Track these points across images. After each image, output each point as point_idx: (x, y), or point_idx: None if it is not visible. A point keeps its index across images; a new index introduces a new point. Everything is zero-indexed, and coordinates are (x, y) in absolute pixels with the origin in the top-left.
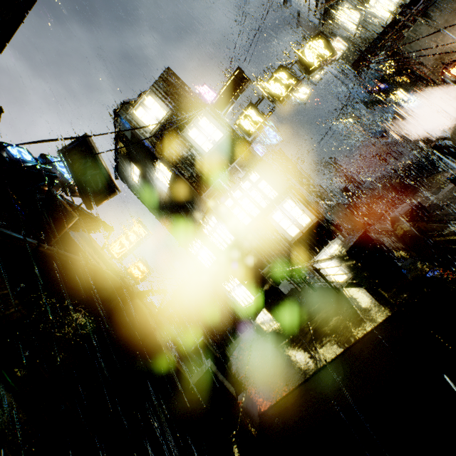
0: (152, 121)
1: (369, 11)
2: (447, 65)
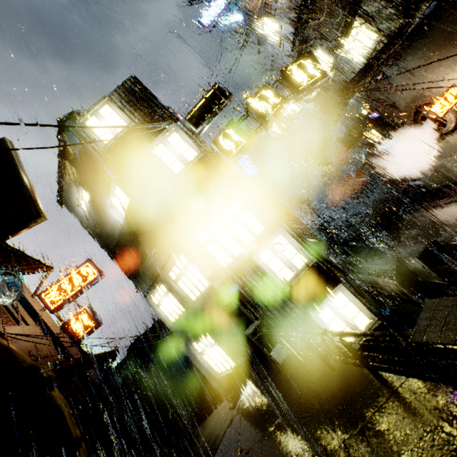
0: (108, 133)
1: (343, 54)
2: (417, 108)
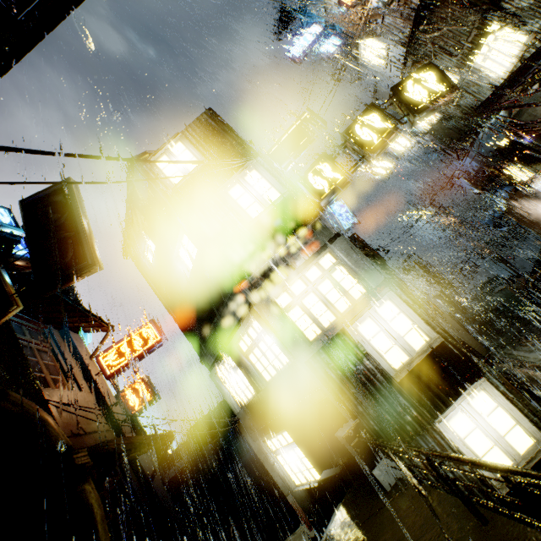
0: (178, 173)
1: (473, 70)
2: None
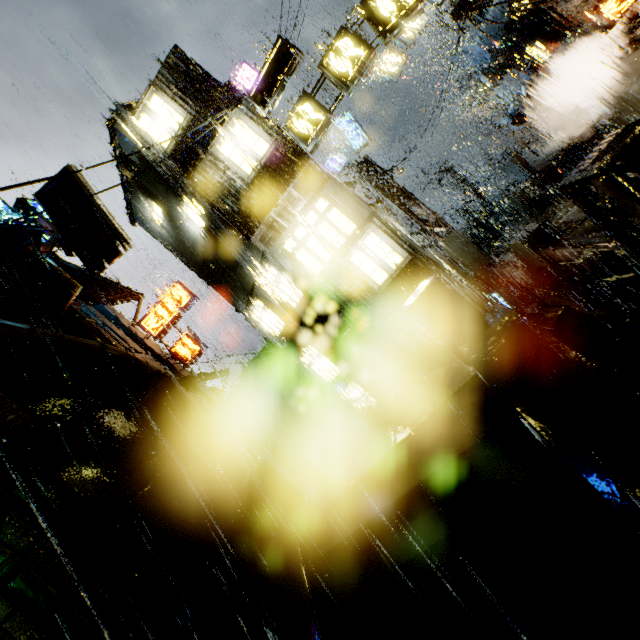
0: (165, 134)
1: None
2: None
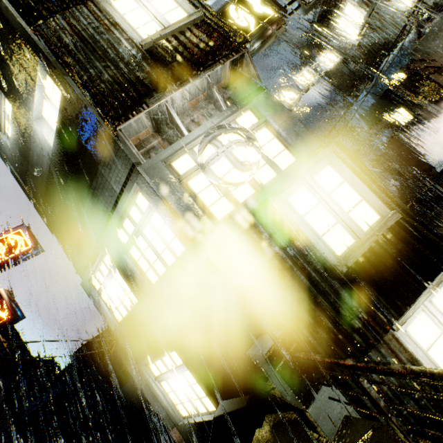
0: None
1: (383, 1)
2: None
